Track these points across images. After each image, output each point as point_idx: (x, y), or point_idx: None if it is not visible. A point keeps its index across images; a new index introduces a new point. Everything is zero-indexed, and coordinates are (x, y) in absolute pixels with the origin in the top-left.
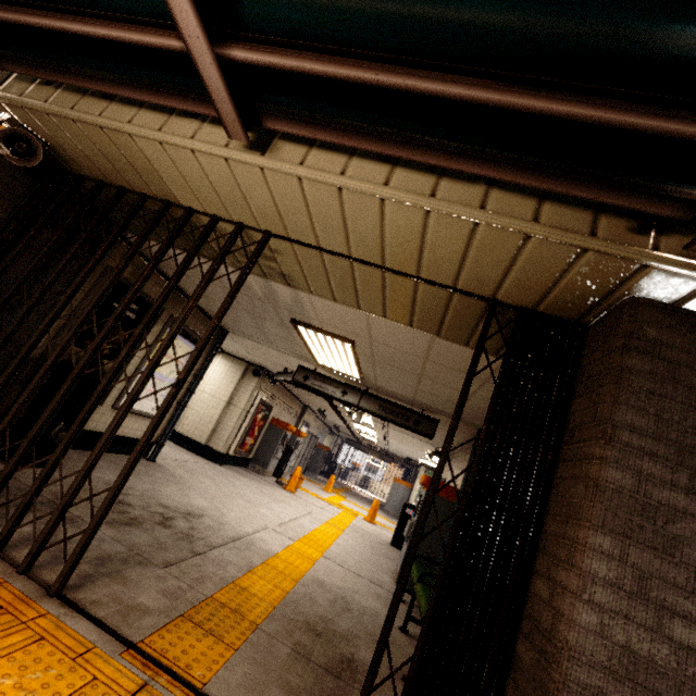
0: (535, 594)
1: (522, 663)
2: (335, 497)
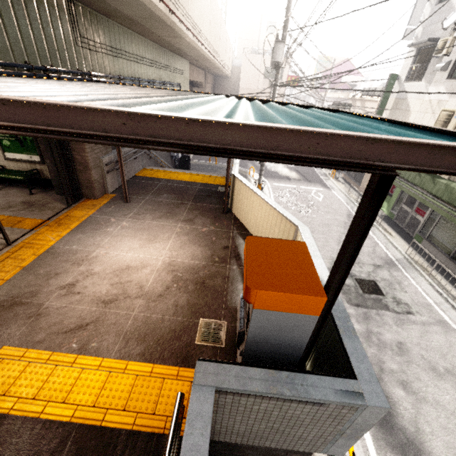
0: (77, 159)
1: (80, 169)
2: None
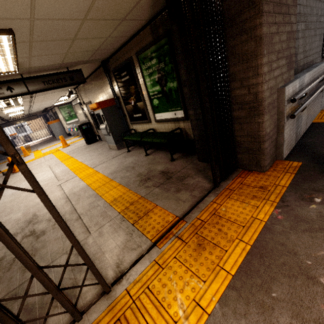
0: (237, 96)
1: (240, 117)
2: (35, 154)
